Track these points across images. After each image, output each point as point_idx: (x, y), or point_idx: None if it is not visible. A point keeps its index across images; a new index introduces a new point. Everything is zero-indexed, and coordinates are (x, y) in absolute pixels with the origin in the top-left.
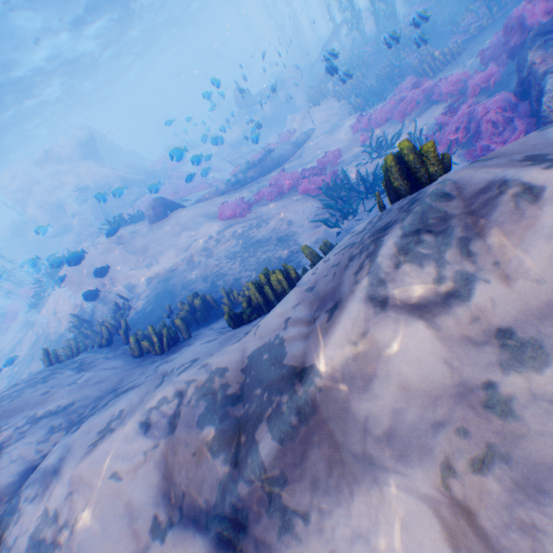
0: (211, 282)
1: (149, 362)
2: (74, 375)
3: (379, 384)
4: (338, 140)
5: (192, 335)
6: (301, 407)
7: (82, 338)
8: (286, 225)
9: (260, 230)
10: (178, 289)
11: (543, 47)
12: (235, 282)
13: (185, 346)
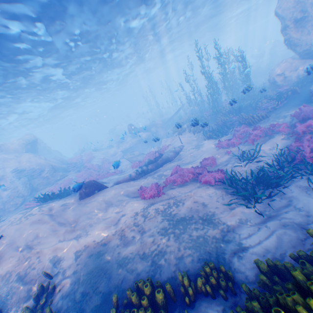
0: (151, 260)
1: None
2: None
3: None
4: (206, 152)
5: None
6: None
7: None
8: (200, 204)
9: (179, 208)
10: (114, 268)
11: None
12: (178, 262)
13: None
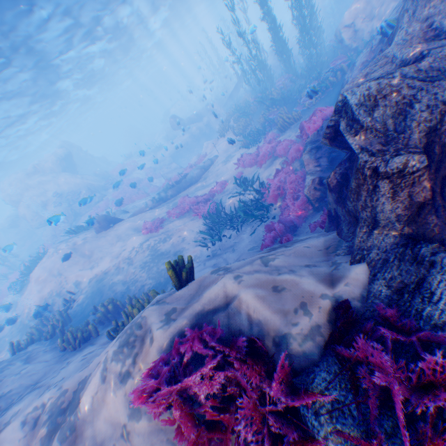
0: (126, 286)
1: (65, 358)
2: (20, 365)
3: (98, 418)
4: (228, 170)
5: (99, 334)
6: (72, 426)
7: (40, 325)
8: (181, 241)
9: (165, 244)
10: (106, 289)
11: (309, 152)
12: (141, 287)
13: (89, 345)
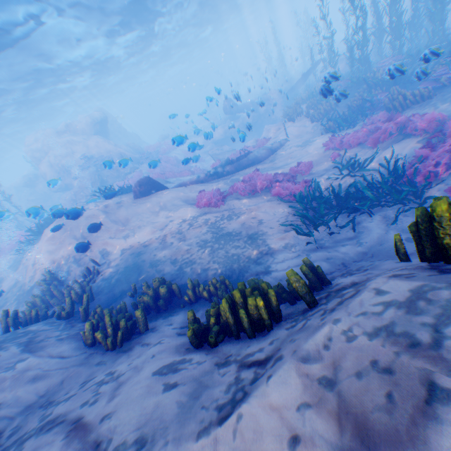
0: (178, 266)
1: (98, 362)
2: (18, 356)
3: None
4: (309, 153)
5: (149, 329)
6: None
7: (48, 297)
8: (256, 222)
9: (231, 222)
10: (146, 266)
11: None
12: (201, 272)
13: (139, 347)
